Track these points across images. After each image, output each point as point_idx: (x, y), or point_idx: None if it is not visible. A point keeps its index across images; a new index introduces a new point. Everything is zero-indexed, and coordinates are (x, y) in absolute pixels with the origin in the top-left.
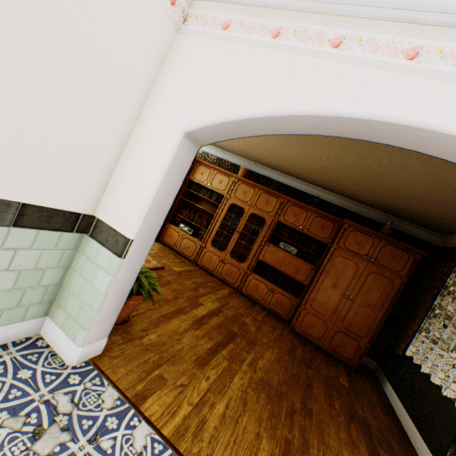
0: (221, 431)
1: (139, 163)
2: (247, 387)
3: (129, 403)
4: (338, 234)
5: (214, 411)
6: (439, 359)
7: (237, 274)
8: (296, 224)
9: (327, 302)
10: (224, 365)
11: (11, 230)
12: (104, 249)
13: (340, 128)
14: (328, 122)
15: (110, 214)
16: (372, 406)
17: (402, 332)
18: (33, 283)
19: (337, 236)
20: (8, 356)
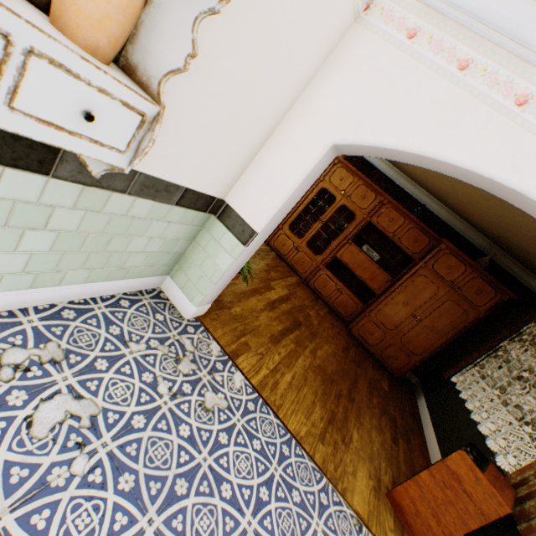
0: (289, 392)
1: (279, 162)
2: (308, 368)
3: (228, 356)
4: (431, 253)
5: (284, 378)
6: (480, 391)
7: (308, 265)
8: (388, 229)
9: (393, 316)
10: (291, 347)
11: (172, 208)
12: (229, 233)
13: (486, 185)
14: (477, 178)
15: (241, 203)
16: (403, 410)
17: (455, 361)
18: (170, 249)
19: (428, 255)
20: (146, 301)
